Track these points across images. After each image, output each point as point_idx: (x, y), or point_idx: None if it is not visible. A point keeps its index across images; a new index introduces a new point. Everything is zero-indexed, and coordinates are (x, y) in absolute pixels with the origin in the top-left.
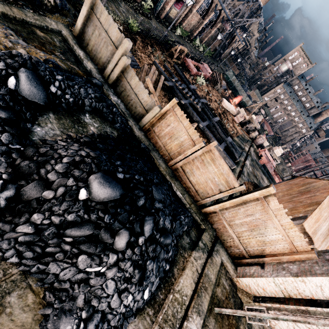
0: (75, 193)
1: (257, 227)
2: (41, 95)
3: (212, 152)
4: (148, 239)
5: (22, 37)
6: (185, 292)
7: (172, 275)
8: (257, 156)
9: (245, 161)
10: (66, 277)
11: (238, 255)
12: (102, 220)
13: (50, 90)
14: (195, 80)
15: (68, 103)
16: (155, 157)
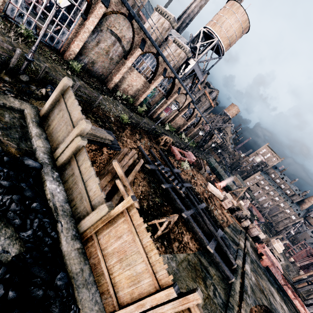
0: None
1: None
2: None
3: None
4: None
5: None
6: None
7: None
8: (256, 253)
9: (244, 265)
10: None
11: None
12: None
13: None
14: (179, 165)
15: None
16: (83, 303)
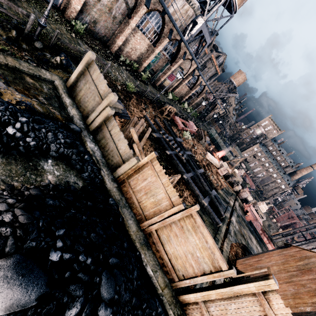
0: None
1: None
2: None
3: (193, 217)
4: None
5: (6, 80)
6: None
7: None
8: (243, 211)
9: (231, 217)
10: None
11: None
12: None
13: (6, 131)
14: (181, 134)
15: (27, 146)
16: (125, 215)
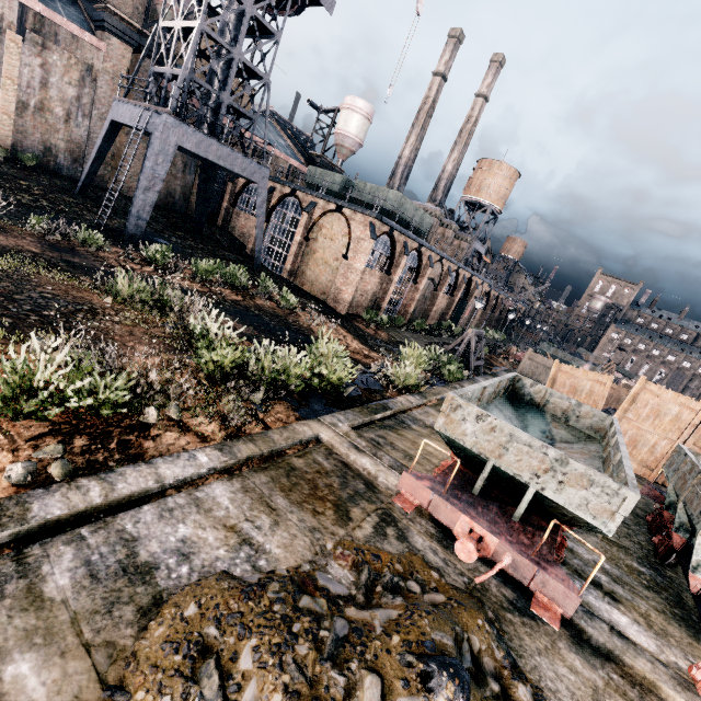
0: None
1: None
2: None
3: None
4: None
5: None
6: None
7: None
8: None
9: None
10: None
11: None
12: None
13: None
14: None
15: None
16: None
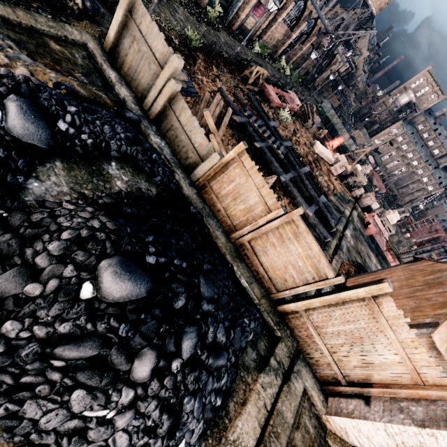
0: (74, 289)
1: (361, 340)
2: (43, 135)
3: (295, 223)
4: (188, 361)
5: (28, 50)
6: (245, 444)
7: (226, 414)
8: (362, 223)
9: (345, 230)
10: (50, 426)
11: (330, 379)
12: (115, 333)
13: (57, 127)
14: (276, 115)
15: (85, 145)
16: (211, 226)
